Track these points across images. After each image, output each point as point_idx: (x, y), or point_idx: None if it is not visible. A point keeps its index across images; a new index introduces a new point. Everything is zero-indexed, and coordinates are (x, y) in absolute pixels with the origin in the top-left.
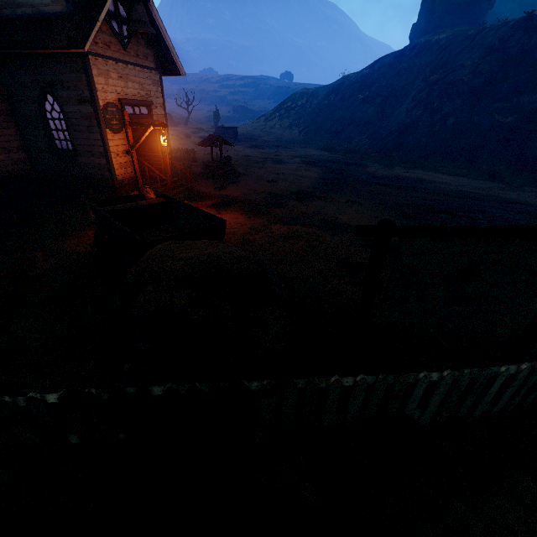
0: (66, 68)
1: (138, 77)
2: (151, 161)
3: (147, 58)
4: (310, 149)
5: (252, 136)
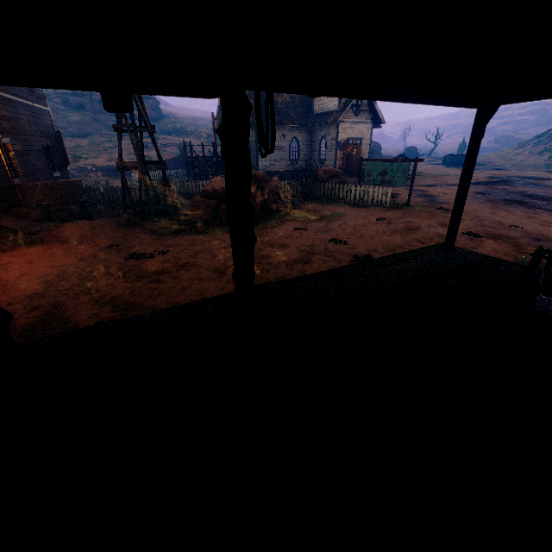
0: (331, 128)
1: (359, 128)
2: (352, 163)
3: (367, 118)
4: (531, 171)
5: (484, 162)
